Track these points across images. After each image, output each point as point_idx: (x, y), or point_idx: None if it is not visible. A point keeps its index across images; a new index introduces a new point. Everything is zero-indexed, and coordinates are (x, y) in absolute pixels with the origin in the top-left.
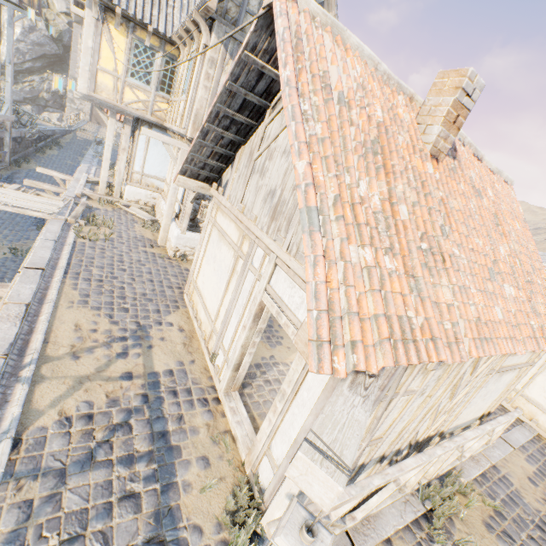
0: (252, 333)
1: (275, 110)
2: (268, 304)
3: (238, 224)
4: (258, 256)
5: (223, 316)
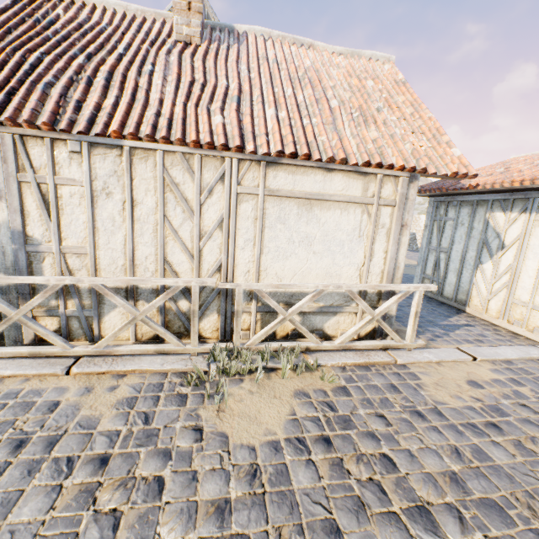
0: None
1: None
2: None
3: None
4: None
5: None
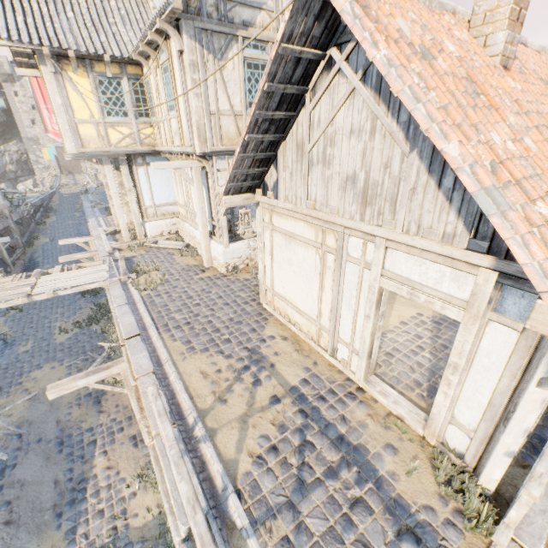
0: (376, 319)
1: (319, 92)
2: (391, 288)
3: (310, 222)
4: (354, 245)
5: (327, 312)
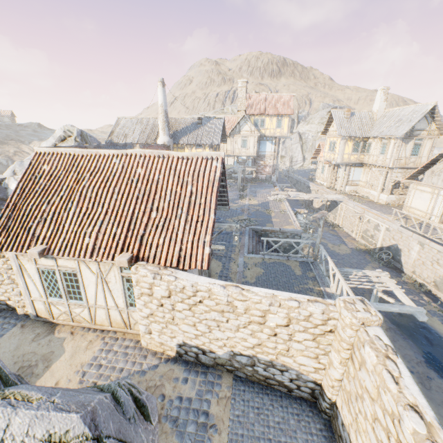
0: None
1: (440, 163)
2: None
3: (430, 187)
4: (442, 192)
5: (430, 209)
